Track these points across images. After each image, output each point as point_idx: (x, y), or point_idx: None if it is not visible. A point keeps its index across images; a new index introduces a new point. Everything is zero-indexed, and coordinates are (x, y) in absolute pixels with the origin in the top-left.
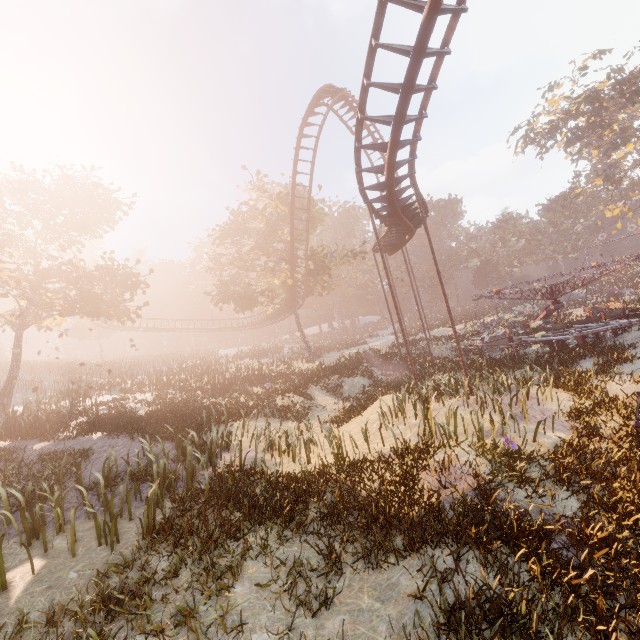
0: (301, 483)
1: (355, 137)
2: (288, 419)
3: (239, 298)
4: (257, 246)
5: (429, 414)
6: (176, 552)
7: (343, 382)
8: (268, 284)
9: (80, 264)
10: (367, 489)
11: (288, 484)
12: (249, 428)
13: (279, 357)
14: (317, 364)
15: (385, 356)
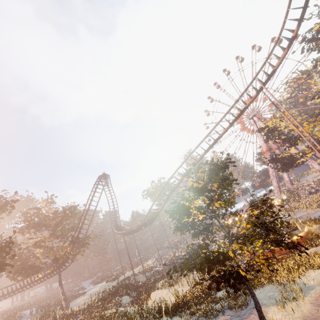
0: (181, 301)
1: (154, 201)
2: (119, 318)
3: (31, 267)
4: (52, 233)
5: (183, 282)
6: (188, 308)
7: (122, 299)
8: (55, 255)
9: (1, 244)
10: (196, 294)
11: (178, 303)
12: (123, 317)
13: (29, 318)
14: (74, 308)
15: (126, 285)
